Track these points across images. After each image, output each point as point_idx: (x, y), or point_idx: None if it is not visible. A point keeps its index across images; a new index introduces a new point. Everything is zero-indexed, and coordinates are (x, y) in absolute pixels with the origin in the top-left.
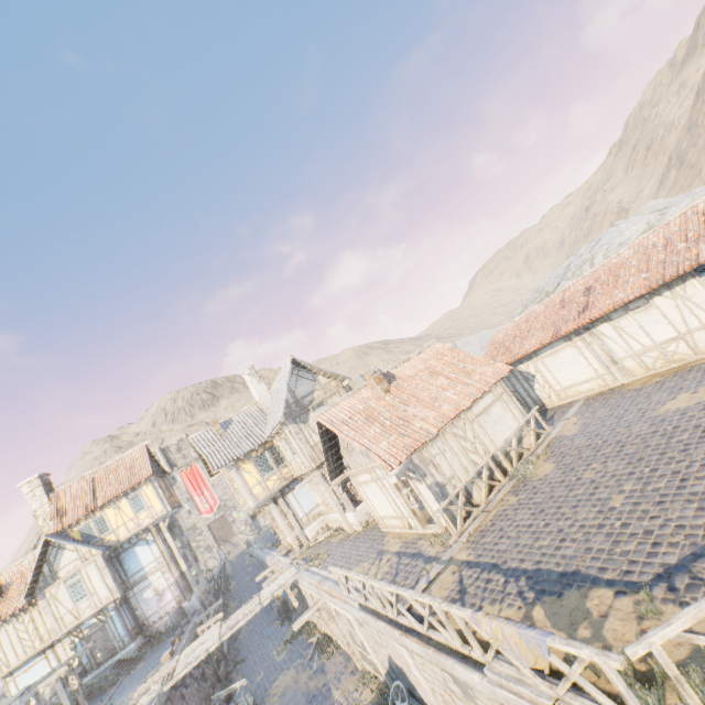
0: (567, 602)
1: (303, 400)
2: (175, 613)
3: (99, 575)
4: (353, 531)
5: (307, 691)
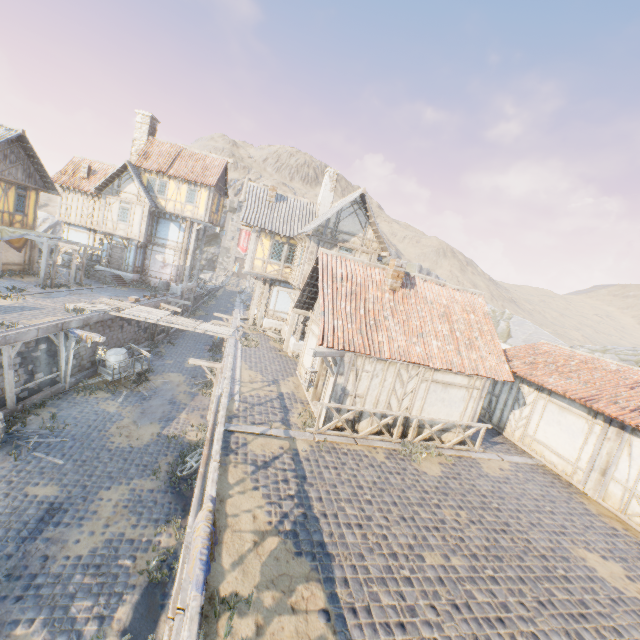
0: (294, 565)
1: (340, 234)
2: (163, 283)
3: (140, 218)
4: (285, 351)
5: (176, 396)
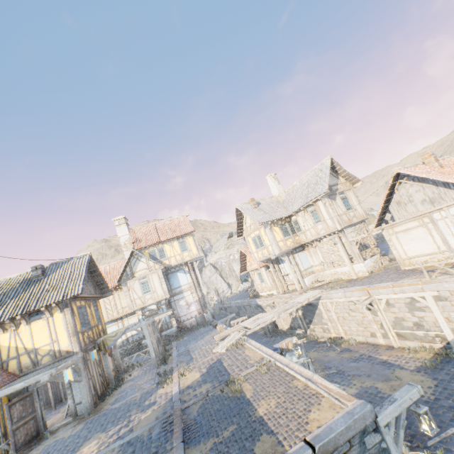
0: None
1: (331, 187)
2: (200, 316)
3: (159, 281)
4: (357, 277)
5: (345, 358)
